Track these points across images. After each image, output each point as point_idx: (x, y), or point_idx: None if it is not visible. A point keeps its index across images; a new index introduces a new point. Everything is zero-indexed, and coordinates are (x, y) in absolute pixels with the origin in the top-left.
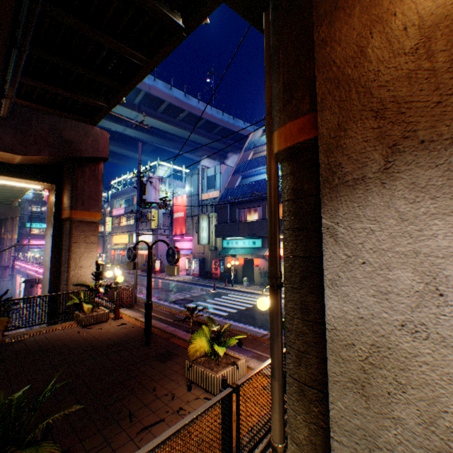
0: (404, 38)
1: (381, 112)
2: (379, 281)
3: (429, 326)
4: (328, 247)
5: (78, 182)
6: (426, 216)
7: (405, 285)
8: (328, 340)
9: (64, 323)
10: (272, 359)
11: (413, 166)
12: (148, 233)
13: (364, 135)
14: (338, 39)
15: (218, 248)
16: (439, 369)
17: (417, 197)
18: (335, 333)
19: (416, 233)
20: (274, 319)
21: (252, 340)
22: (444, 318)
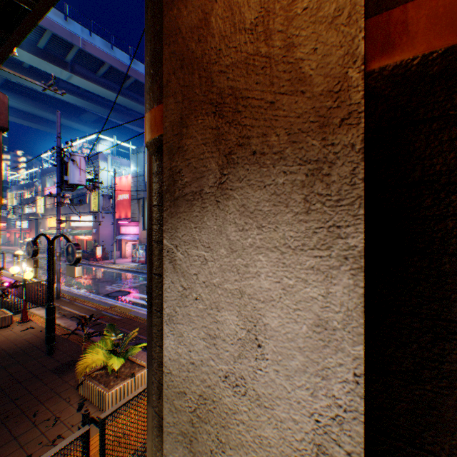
0: (246, 7)
1: (221, 107)
2: (209, 322)
3: (249, 381)
4: (168, 274)
5: None
6: (253, 248)
7: (231, 330)
8: (165, 385)
9: None
10: (148, 384)
11: (245, 184)
12: (88, 216)
13: (205, 136)
14: None
15: None
16: (253, 430)
17: (247, 223)
18: (171, 378)
19: (243, 269)
20: (150, 340)
21: None
22: (261, 373)
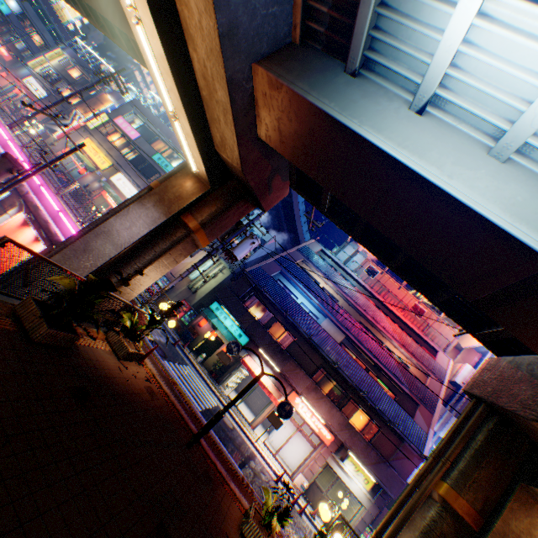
0: None
1: None
2: None
3: None
4: None
5: (231, 210)
6: None
7: None
8: None
9: (95, 330)
10: None
11: None
12: None
13: None
14: (515, 517)
15: (198, 293)
16: None
17: None
18: None
19: None
20: None
21: (240, 481)
22: None
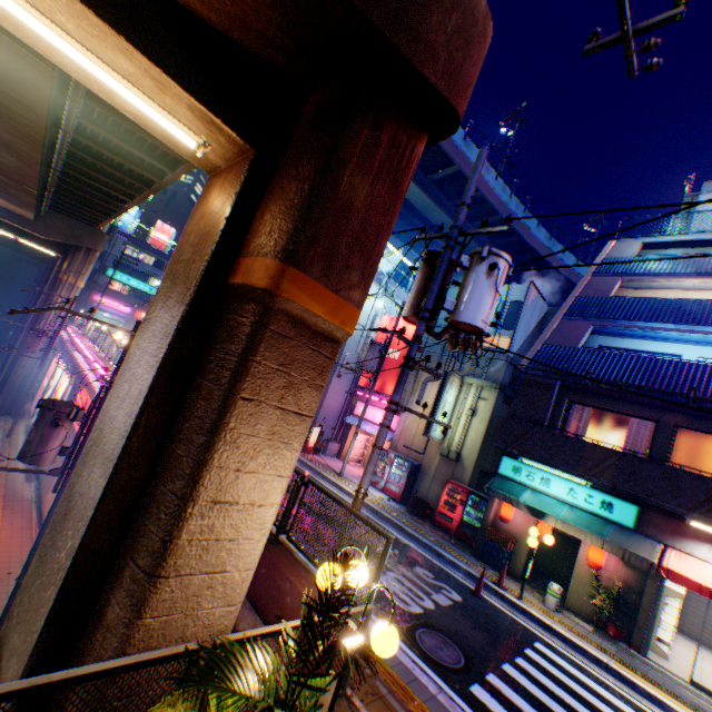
0: None
1: None
2: None
3: None
4: None
5: (344, 163)
6: None
7: None
8: None
9: None
10: None
11: None
12: None
13: None
14: None
15: (463, 457)
16: None
17: None
18: None
19: None
20: None
21: None
22: None
